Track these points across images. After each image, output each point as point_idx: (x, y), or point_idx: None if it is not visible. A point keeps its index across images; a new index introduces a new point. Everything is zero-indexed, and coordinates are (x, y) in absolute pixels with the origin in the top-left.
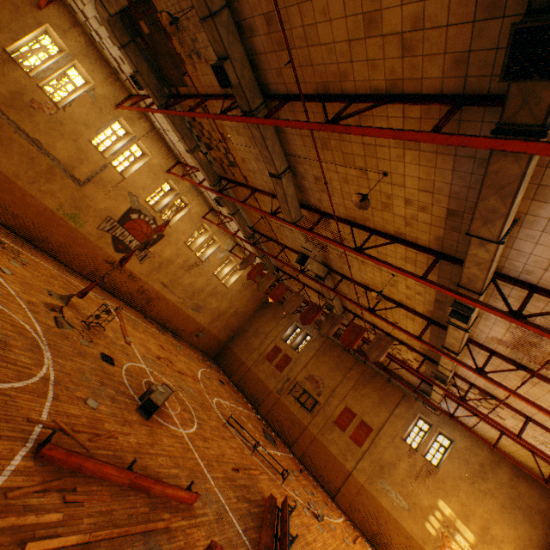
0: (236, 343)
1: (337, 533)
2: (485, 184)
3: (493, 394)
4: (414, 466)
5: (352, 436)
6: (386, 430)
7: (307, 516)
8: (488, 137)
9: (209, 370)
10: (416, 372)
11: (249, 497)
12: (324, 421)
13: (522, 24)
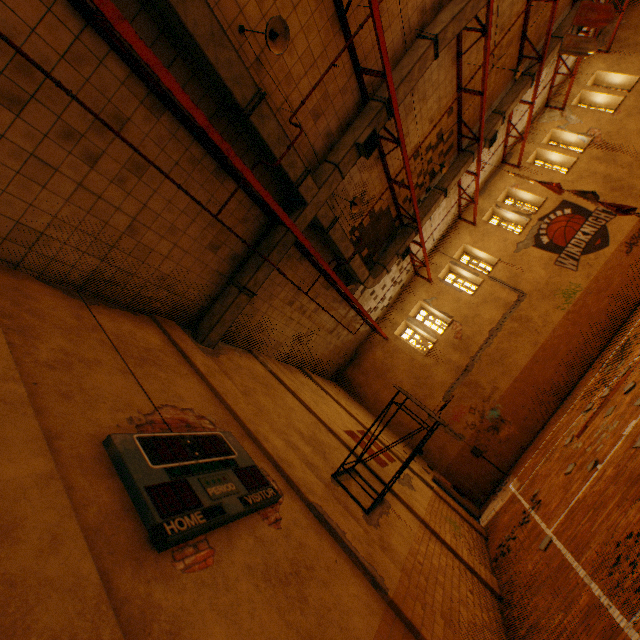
0: None
1: None
2: None
3: None
4: None
5: None
6: None
7: None
8: None
9: None
10: None
11: None
12: None
13: None
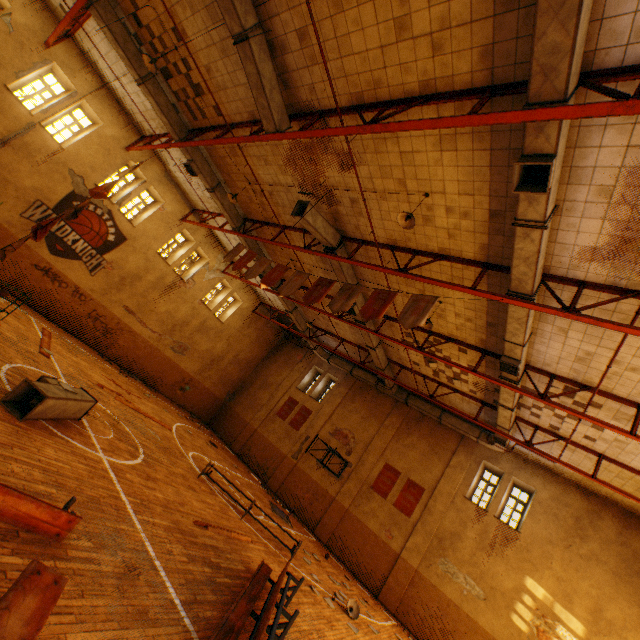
0: (239, 400)
1: (381, 638)
2: None
3: (585, 381)
4: (486, 533)
5: (398, 503)
6: (442, 488)
7: (330, 608)
8: None
9: (195, 429)
10: (474, 372)
11: (218, 562)
12: (358, 487)
13: None
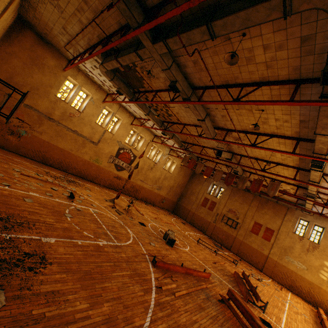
0: (182, 201)
1: (271, 286)
2: (320, 115)
3: None
4: (304, 245)
5: (263, 237)
6: (282, 229)
7: (253, 279)
8: (318, 102)
9: (175, 219)
10: (294, 196)
11: (226, 273)
12: (244, 232)
13: (325, 71)
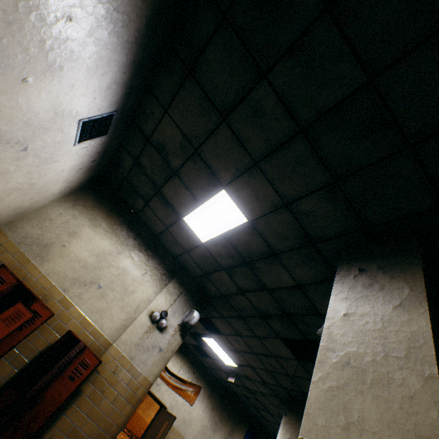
0: None
1: None
2: None
3: None
4: None
5: None
6: None
7: None
8: None
9: None
10: None
11: None
12: None
13: None
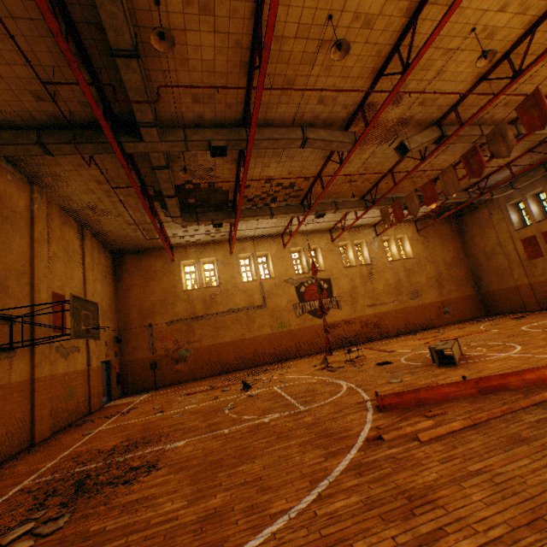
0: (485, 283)
1: None
2: None
3: None
4: None
5: None
6: None
7: None
8: None
9: (491, 322)
10: None
11: None
12: None
13: None
